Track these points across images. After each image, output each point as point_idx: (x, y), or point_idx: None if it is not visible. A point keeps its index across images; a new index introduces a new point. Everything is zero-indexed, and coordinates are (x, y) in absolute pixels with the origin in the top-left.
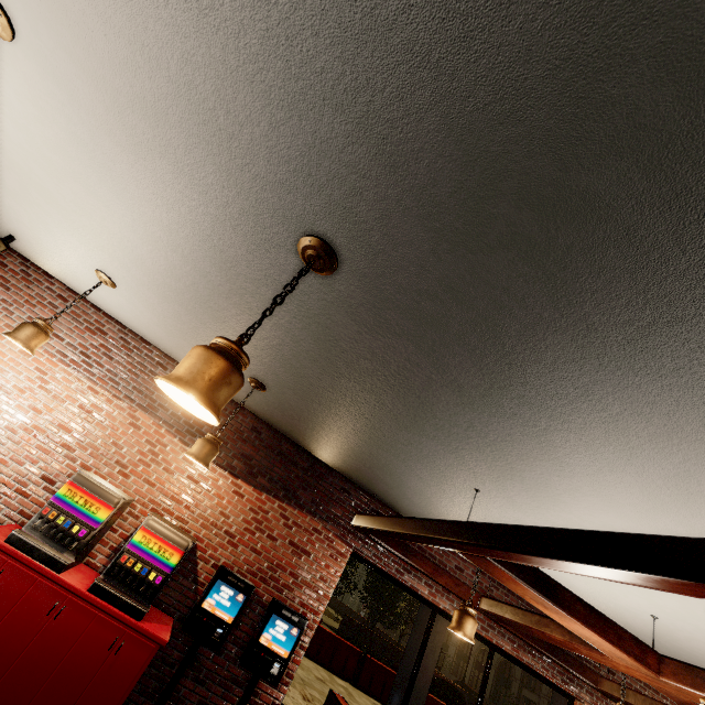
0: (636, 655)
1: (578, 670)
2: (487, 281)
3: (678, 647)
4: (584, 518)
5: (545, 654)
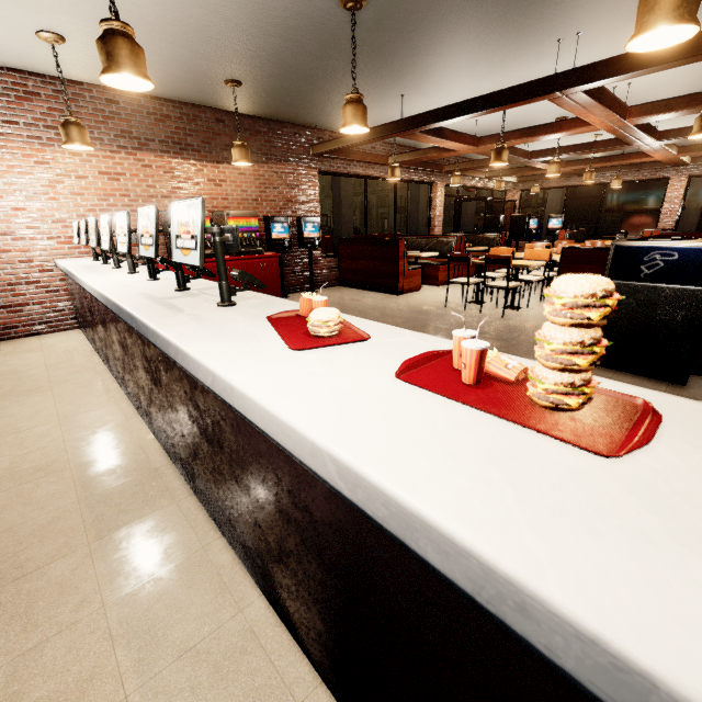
0: (470, 144)
1: (435, 168)
2: (450, 4)
3: (483, 130)
4: (458, 88)
5: (421, 170)
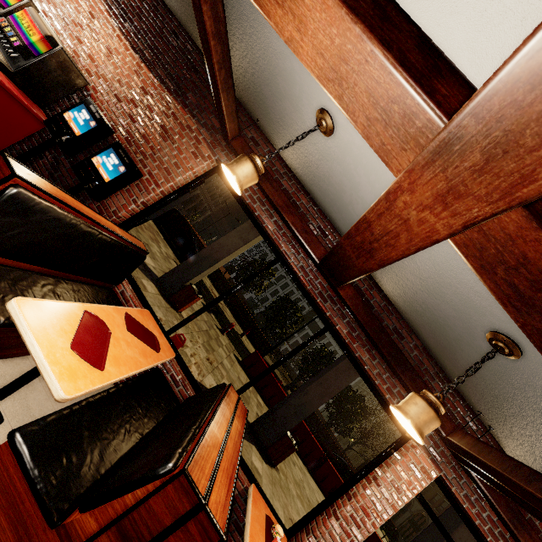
0: (405, 60)
1: None
2: None
3: None
4: None
5: (386, 358)
